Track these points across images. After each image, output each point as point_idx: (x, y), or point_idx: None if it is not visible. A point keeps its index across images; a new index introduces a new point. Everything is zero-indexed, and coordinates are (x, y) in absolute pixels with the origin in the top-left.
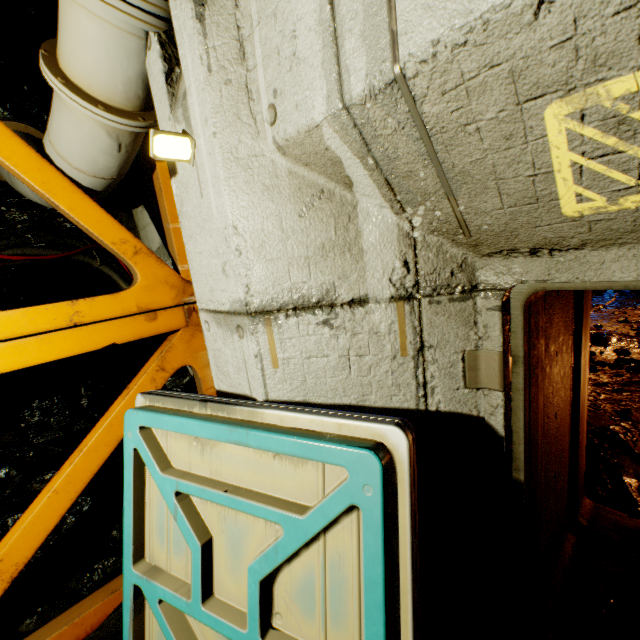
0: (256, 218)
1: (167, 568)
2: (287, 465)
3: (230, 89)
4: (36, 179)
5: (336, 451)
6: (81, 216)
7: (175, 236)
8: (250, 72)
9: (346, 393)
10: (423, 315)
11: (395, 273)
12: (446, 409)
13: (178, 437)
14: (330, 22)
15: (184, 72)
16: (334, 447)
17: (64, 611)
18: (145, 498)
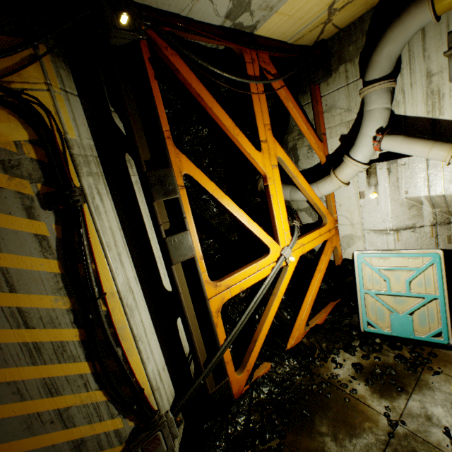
0: (397, 210)
1: (372, 289)
2: (412, 260)
3: (393, 187)
4: (314, 199)
5: (428, 254)
6: (320, 206)
7: (333, 207)
8: (399, 184)
9: (416, 246)
10: (437, 228)
11: (430, 220)
12: (442, 248)
13: (374, 259)
14: (427, 184)
15: (378, 181)
16: (427, 254)
17: (312, 317)
18: (362, 274)
